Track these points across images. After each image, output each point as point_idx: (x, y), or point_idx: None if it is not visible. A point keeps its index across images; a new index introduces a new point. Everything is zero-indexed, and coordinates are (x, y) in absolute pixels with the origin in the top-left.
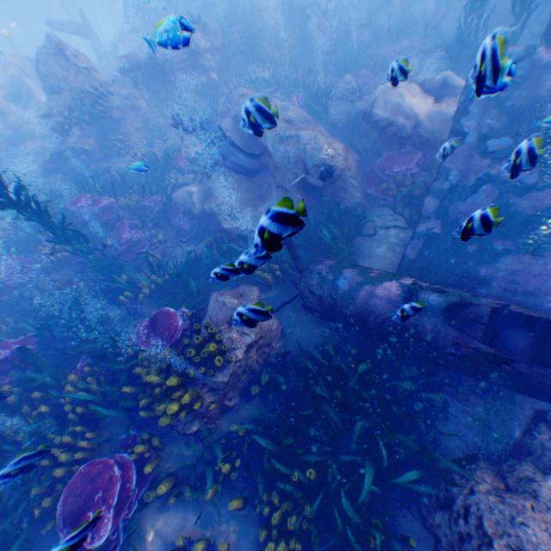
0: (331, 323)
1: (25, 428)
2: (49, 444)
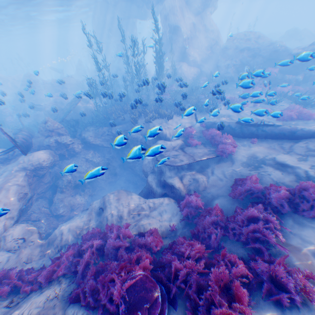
0: None
1: None
2: None
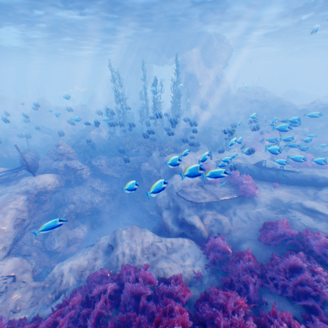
0: None
1: None
2: None
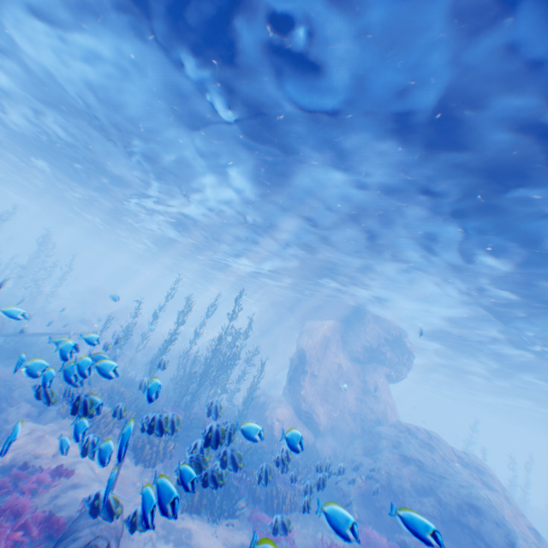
0: None
1: None
2: None
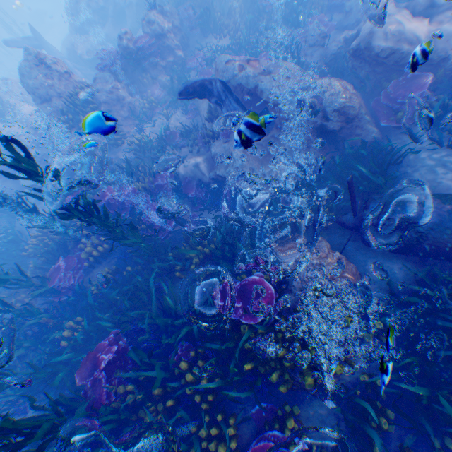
0: (406, 254)
1: (163, 428)
2: (195, 439)
